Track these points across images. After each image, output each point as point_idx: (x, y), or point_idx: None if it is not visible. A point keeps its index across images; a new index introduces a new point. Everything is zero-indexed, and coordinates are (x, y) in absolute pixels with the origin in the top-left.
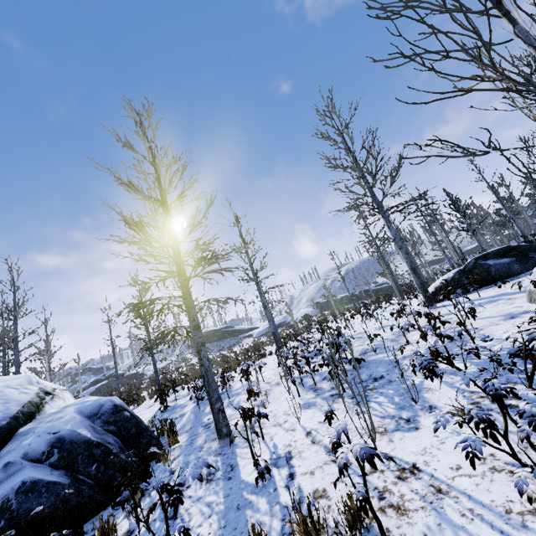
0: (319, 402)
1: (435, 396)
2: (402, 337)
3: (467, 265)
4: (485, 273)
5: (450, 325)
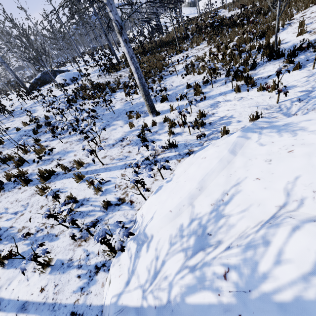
0: (7, 122)
1: (38, 109)
2: (24, 103)
3: (38, 76)
4: (45, 79)
5: (38, 97)
